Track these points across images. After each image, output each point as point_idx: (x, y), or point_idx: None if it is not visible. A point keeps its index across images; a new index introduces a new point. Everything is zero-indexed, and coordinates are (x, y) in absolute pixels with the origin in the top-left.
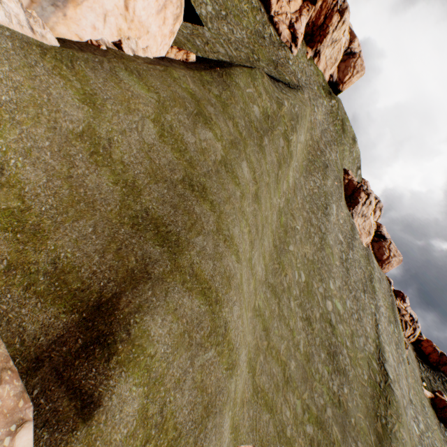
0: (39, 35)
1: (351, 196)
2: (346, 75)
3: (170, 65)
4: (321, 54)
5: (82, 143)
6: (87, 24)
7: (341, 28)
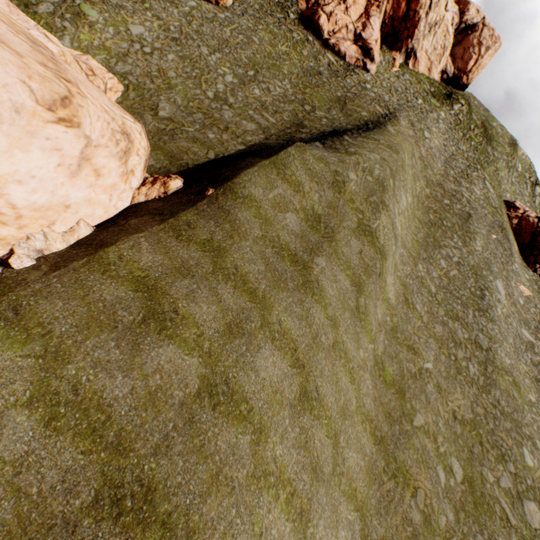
0: None
1: (531, 244)
2: (469, 60)
3: (116, 232)
4: (417, 50)
5: None
6: None
7: (439, 3)
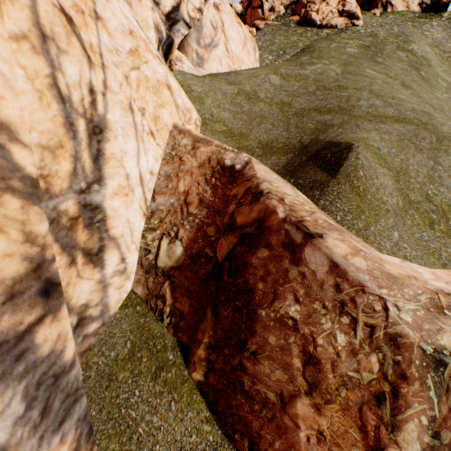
0: (200, 72)
1: None
2: None
3: None
4: (390, 1)
5: (240, 97)
6: (214, 70)
7: None
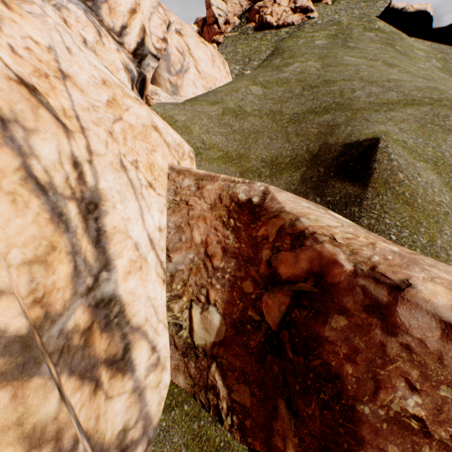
0: (178, 100)
1: None
2: None
3: None
4: None
5: (227, 116)
6: (190, 94)
7: None
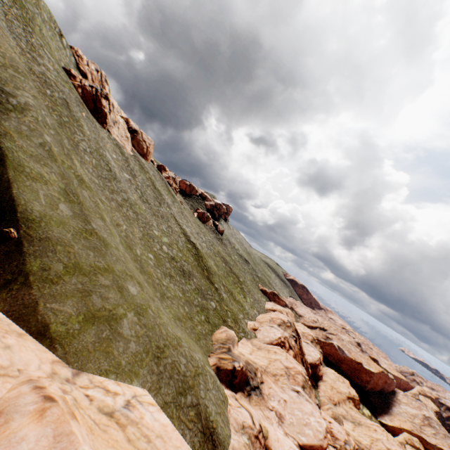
0: None
1: (97, 109)
2: None
3: (18, 323)
4: None
5: None
6: None
7: None
